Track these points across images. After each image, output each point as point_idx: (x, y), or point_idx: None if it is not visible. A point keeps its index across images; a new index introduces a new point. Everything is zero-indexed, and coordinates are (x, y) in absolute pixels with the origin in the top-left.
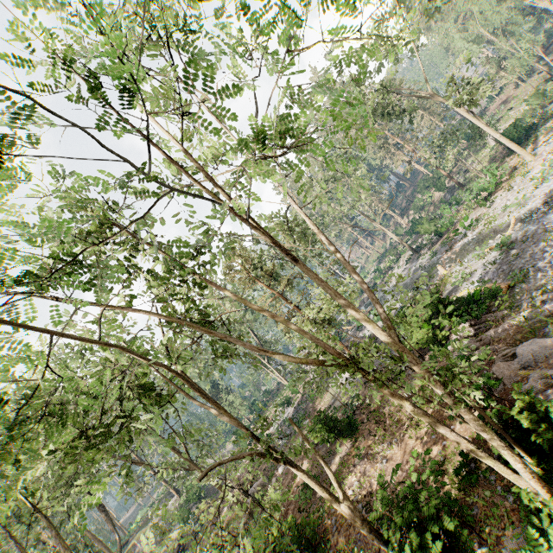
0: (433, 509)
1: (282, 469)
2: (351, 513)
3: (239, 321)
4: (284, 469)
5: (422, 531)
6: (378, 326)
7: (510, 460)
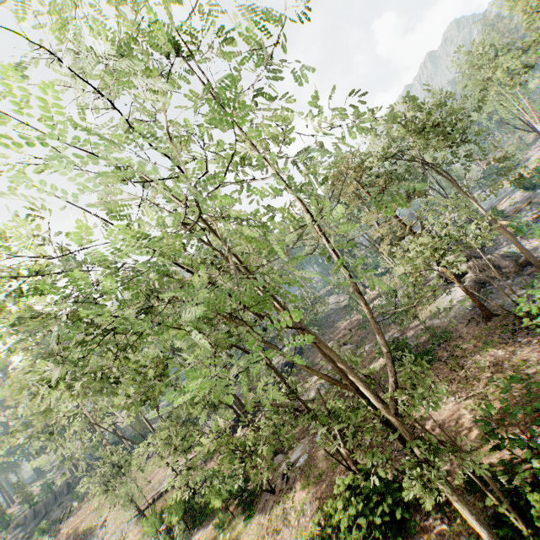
0: (390, 501)
1: (367, 348)
2: (346, 456)
3: (360, 210)
4: (369, 349)
5: (381, 501)
6: (375, 396)
7: (476, 526)
